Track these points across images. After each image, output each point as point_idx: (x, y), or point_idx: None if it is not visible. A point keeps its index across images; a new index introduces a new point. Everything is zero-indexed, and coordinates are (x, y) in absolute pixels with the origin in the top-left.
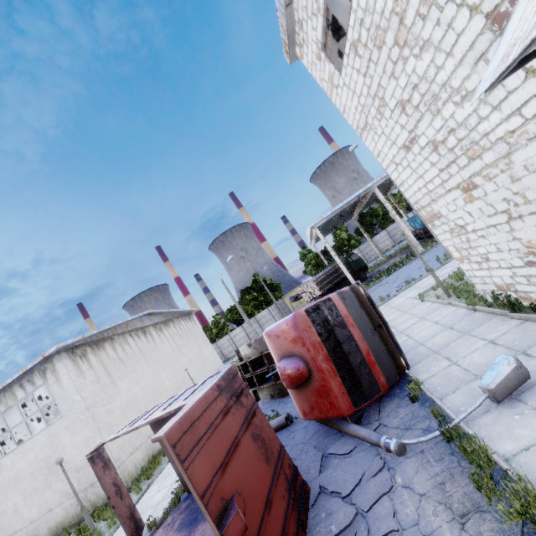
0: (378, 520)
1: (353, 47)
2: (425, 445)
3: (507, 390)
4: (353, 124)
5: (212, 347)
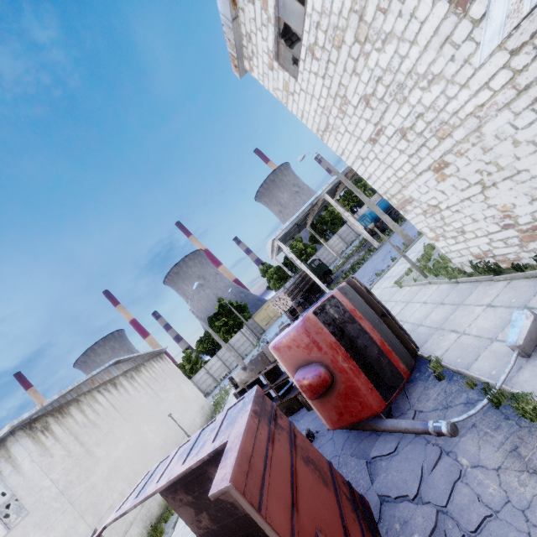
0: (463, 511)
1: (310, 51)
2: (474, 417)
3: (533, 343)
4: (312, 128)
5: (191, 384)
